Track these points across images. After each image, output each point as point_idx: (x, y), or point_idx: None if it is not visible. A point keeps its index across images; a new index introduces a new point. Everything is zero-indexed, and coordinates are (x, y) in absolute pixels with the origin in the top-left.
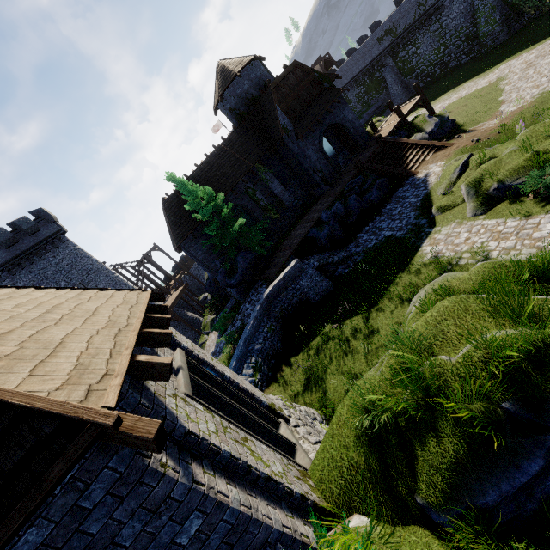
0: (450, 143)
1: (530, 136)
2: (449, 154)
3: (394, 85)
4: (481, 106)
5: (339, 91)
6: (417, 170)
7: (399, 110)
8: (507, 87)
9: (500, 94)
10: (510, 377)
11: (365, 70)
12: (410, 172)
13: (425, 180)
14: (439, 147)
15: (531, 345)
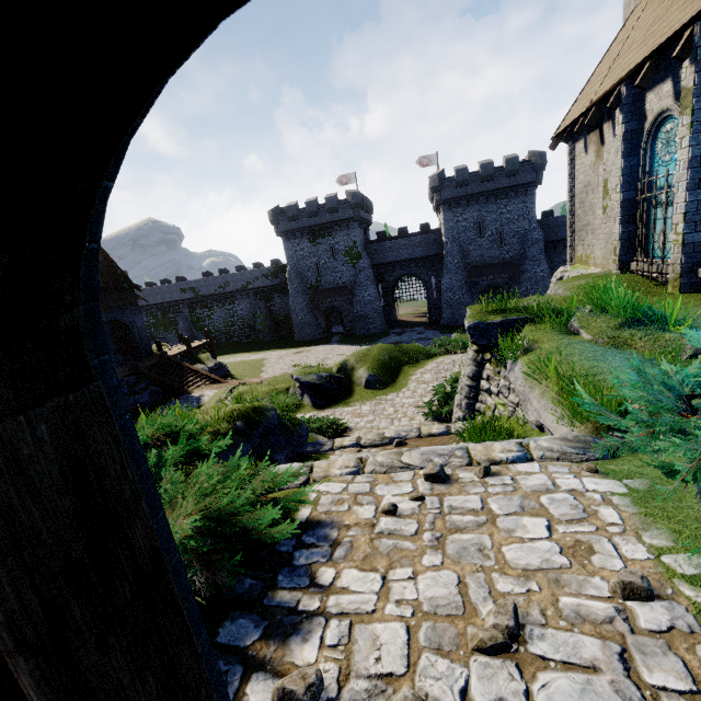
0: (225, 380)
1: (274, 380)
2: (222, 386)
3: (185, 331)
4: (250, 369)
5: (138, 297)
6: (193, 390)
7: (189, 341)
8: (267, 364)
9: (263, 367)
10: (242, 415)
11: (161, 306)
12: (187, 389)
13: (200, 397)
14: (216, 380)
15: (254, 406)
